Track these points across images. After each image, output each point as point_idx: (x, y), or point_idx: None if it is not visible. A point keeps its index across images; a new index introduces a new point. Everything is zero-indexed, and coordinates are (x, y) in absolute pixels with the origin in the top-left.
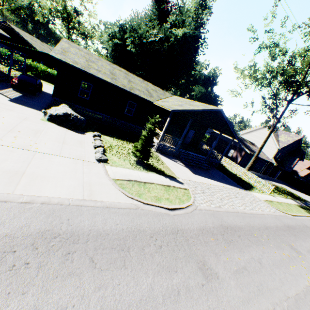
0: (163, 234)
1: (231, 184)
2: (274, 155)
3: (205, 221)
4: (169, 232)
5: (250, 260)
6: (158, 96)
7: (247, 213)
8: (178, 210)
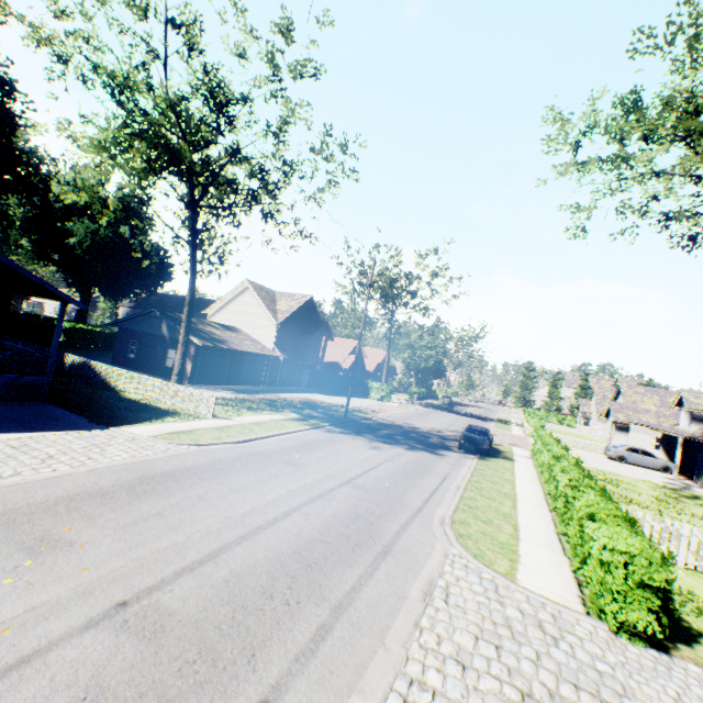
0: None
1: (45, 428)
2: (278, 341)
3: None
4: None
5: None
6: None
7: None
8: None
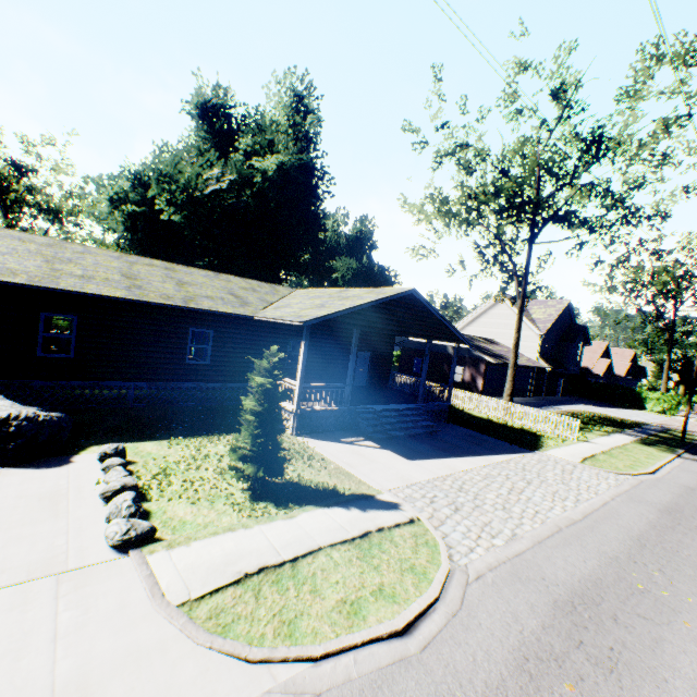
0: None
1: (499, 450)
2: (539, 351)
3: (512, 614)
4: None
5: None
6: (261, 299)
7: (578, 519)
8: (426, 618)
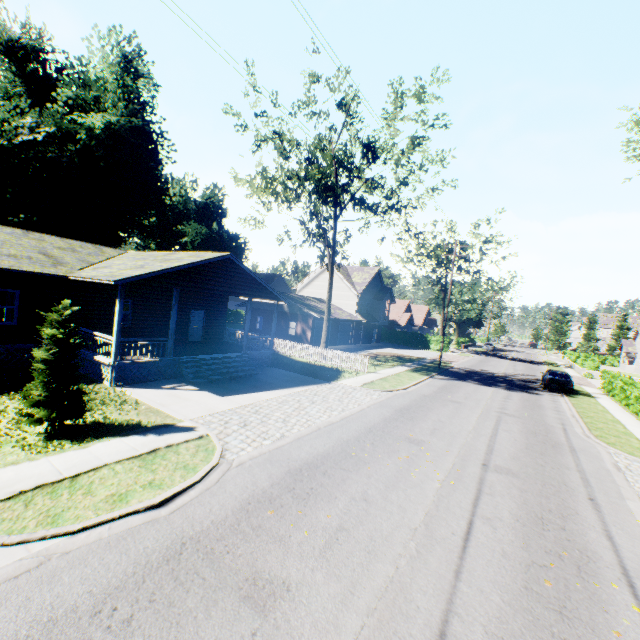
0: (140, 579)
1: (303, 383)
2: (358, 308)
3: (253, 482)
4: (157, 565)
5: (349, 505)
6: (81, 259)
7: (336, 421)
8: (184, 495)
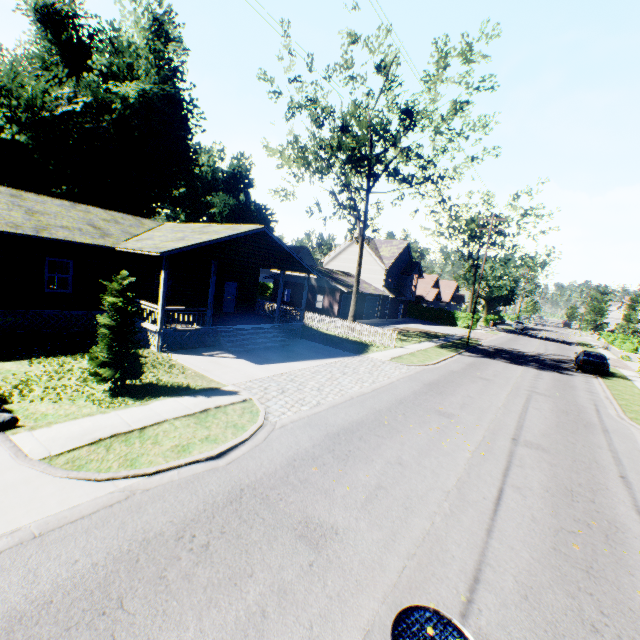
0: (210, 515)
1: (333, 356)
2: (385, 282)
3: (296, 442)
4: (222, 505)
5: (385, 468)
6: (124, 231)
7: (368, 392)
8: (236, 449)
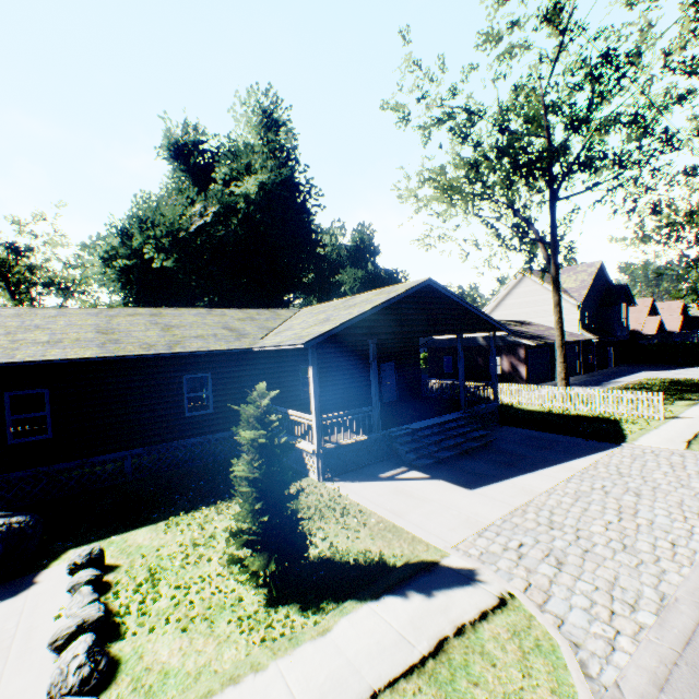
0: None
1: (576, 451)
2: (580, 322)
3: None
4: None
5: None
6: (260, 327)
7: None
8: None
